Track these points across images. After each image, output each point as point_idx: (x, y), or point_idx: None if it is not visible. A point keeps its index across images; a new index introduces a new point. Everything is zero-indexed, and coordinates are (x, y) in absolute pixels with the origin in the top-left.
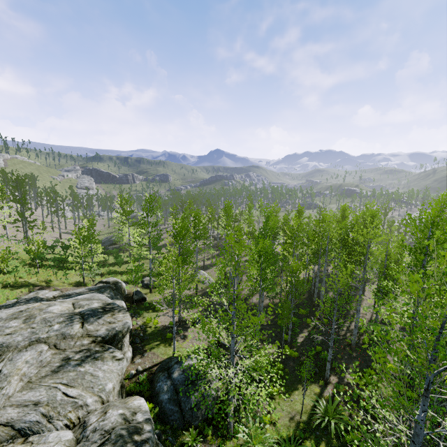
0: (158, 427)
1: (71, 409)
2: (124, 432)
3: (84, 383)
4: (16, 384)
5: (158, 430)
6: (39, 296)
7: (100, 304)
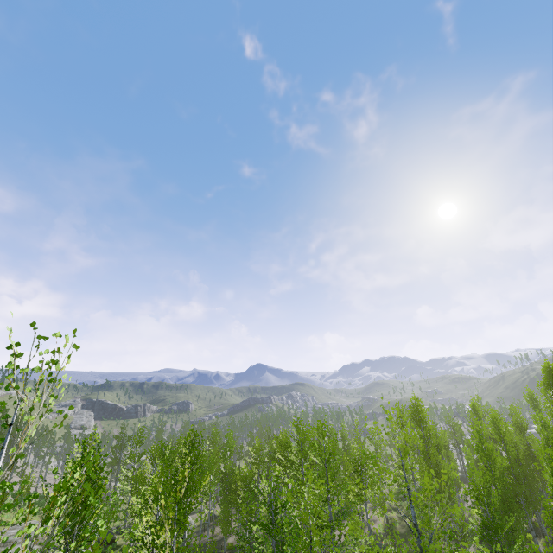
0: None
1: None
2: None
3: None
4: None
5: None
6: None
7: None
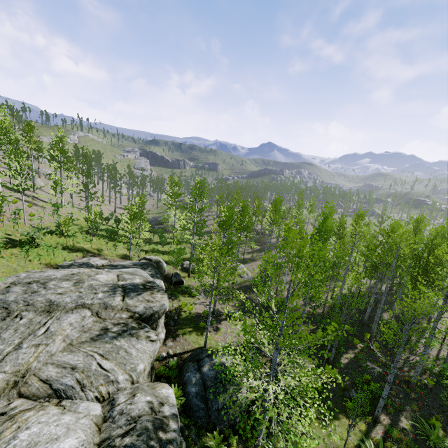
0: (182, 420)
1: (103, 382)
2: (150, 425)
3: (117, 357)
4: (59, 344)
5: (182, 423)
6: (90, 262)
7: (141, 280)
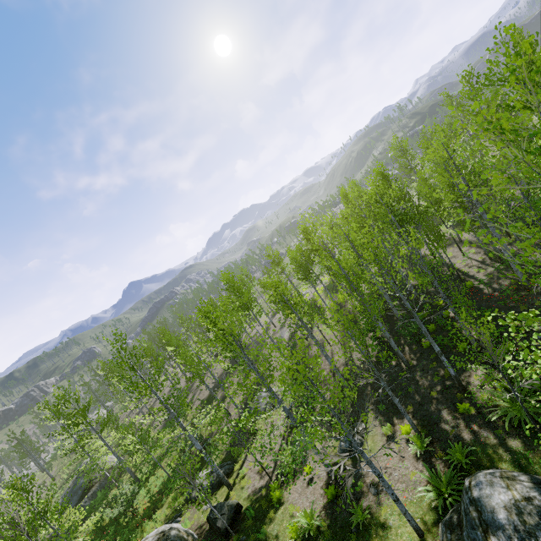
0: None
1: None
2: None
3: None
4: None
5: None
6: None
7: None
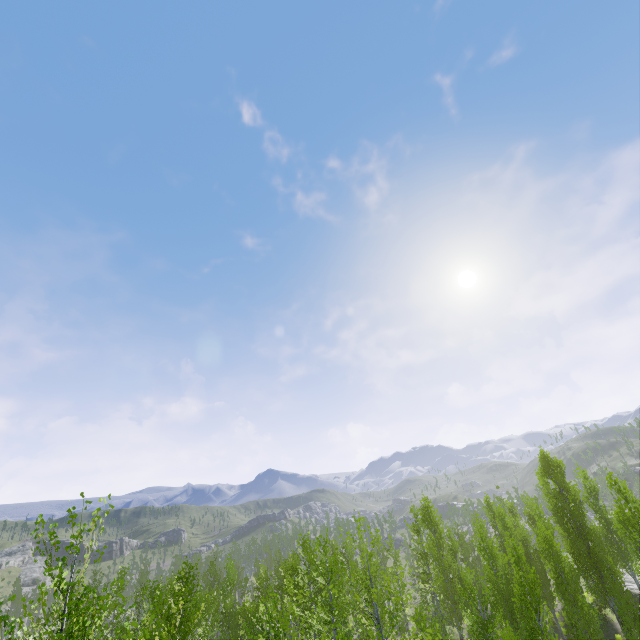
0: None
1: None
2: None
3: None
4: None
5: None
6: None
7: None
